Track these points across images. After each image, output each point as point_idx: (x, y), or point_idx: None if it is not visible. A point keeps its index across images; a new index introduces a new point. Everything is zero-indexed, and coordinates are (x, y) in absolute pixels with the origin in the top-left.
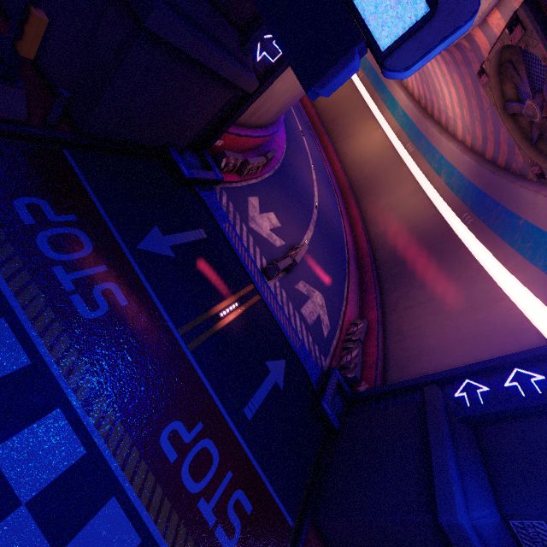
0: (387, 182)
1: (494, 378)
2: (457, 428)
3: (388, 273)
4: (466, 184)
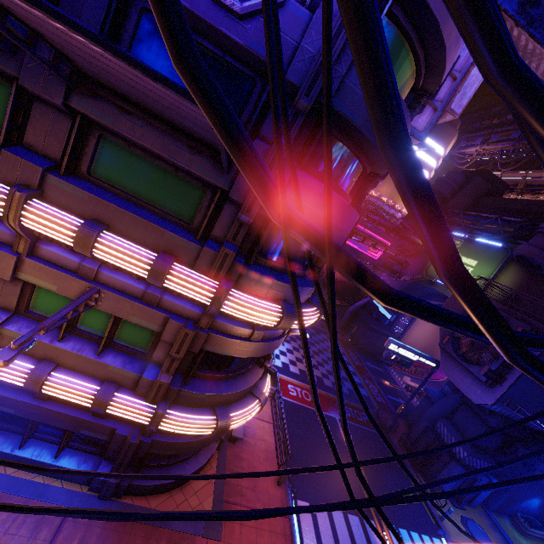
0: None
1: None
2: None
3: None
4: None
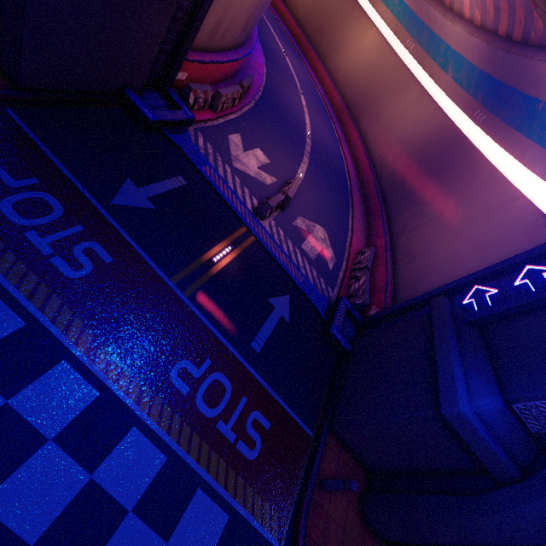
0: (387, 93)
1: (504, 279)
2: (464, 332)
3: (394, 195)
4: (476, 74)
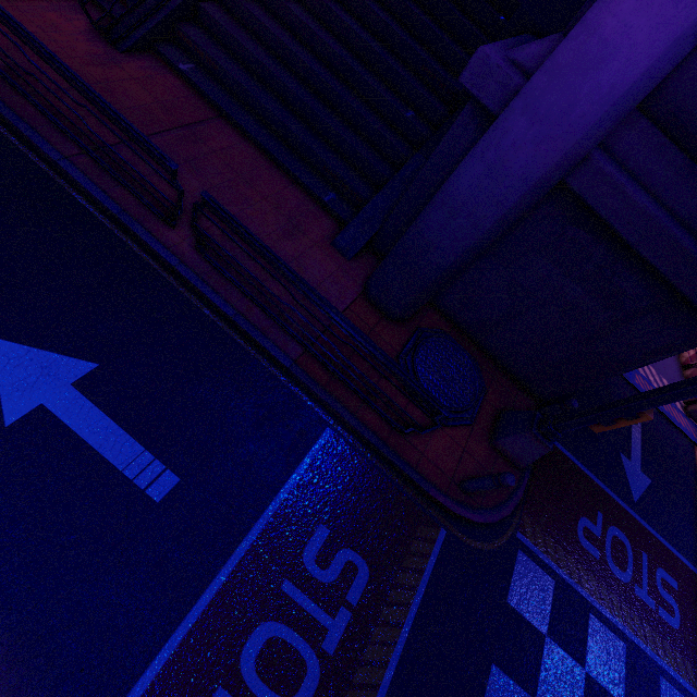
0: None
1: None
2: None
3: None
4: None
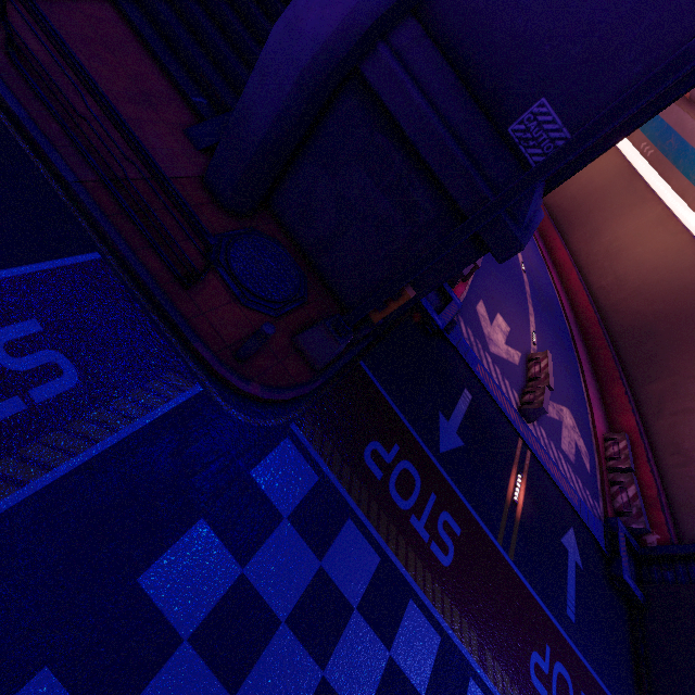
0: (610, 205)
1: None
2: None
3: (634, 350)
4: None
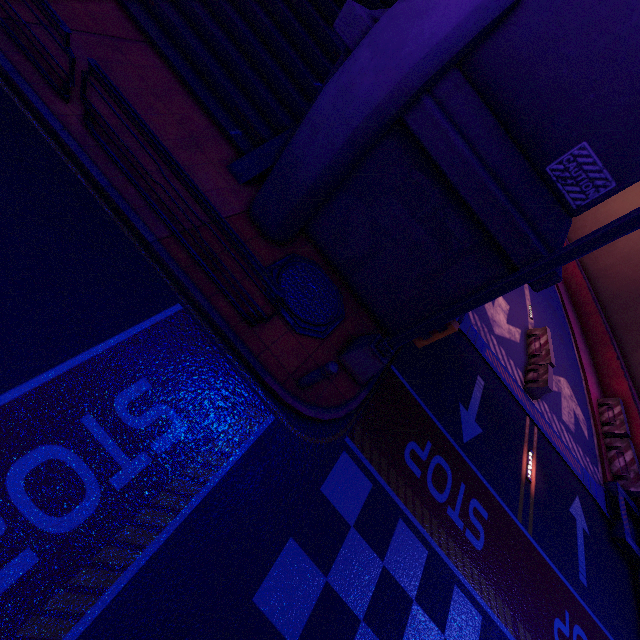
0: None
1: None
2: None
3: (625, 316)
4: None
